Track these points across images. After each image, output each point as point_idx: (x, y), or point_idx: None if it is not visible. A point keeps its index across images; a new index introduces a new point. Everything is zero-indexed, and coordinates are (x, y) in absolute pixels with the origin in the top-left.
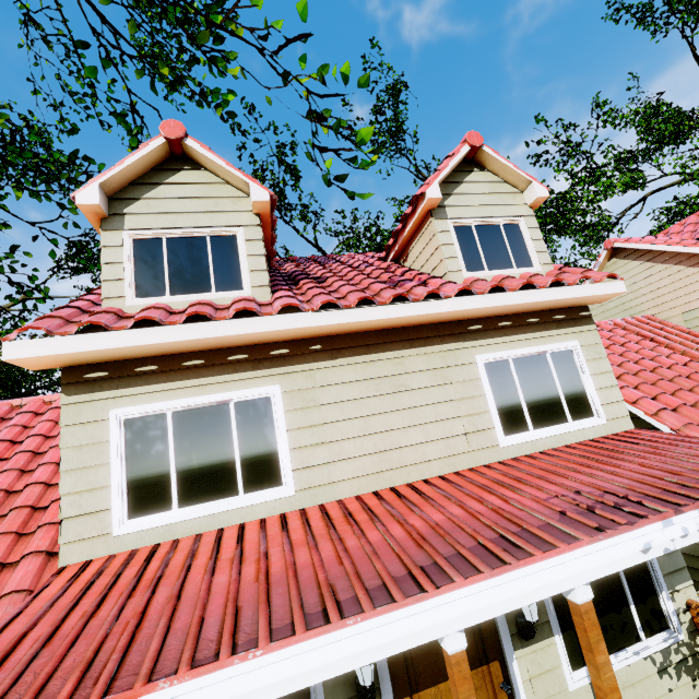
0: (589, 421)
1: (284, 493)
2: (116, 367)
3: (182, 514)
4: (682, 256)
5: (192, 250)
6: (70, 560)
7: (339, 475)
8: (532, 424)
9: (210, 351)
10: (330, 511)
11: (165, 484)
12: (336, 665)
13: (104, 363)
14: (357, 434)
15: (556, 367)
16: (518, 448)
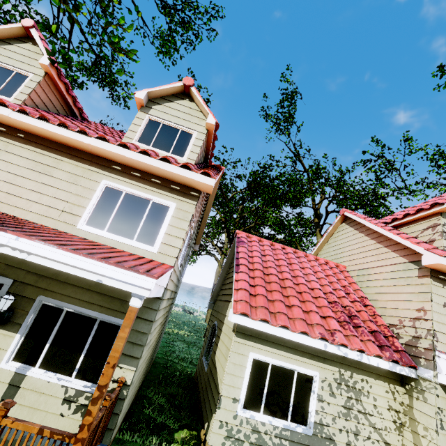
0: (146, 246)
1: None
2: None
3: None
4: (371, 230)
5: (3, 74)
6: None
7: None
8: (109, 229)
9: None
10: None
11: None
12: None
13: None
14: (5, 180)
15: (152, 210)
16: (87, 234)
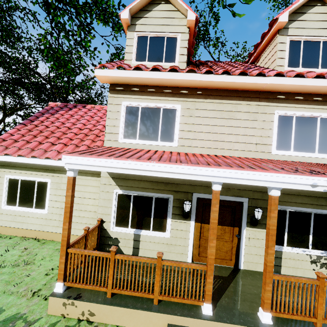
0: None
1: (173, 145)
2: (126, 87)
3: (139, 142)
4: None
5: (158, 43)
6: (106, 145)
7: (195, 144)
8: (293, 149)
9: (157, 86)
10: (188, 154)
11: (135, 131)
12: (176, 175)
13: (122, 84)
14: (207, 131)
15: (321, 126)
16: (280, 156)
